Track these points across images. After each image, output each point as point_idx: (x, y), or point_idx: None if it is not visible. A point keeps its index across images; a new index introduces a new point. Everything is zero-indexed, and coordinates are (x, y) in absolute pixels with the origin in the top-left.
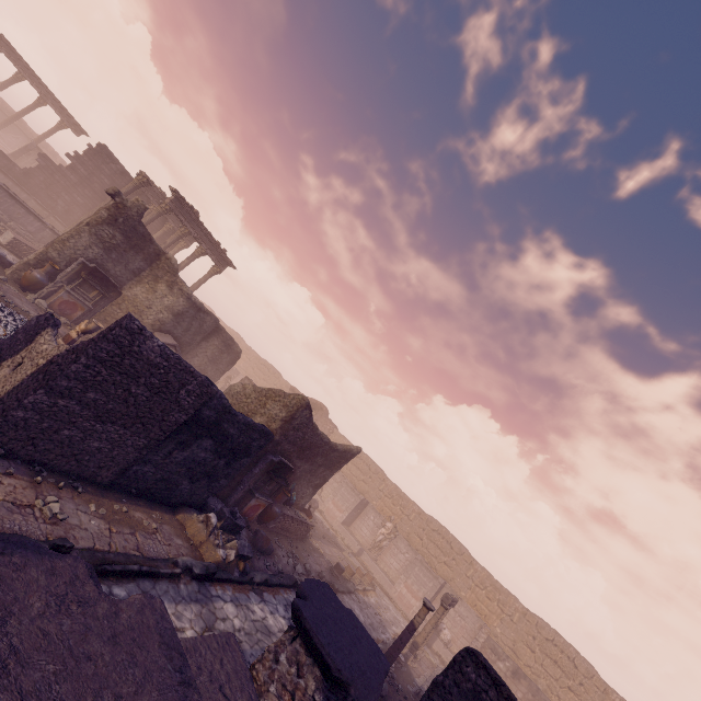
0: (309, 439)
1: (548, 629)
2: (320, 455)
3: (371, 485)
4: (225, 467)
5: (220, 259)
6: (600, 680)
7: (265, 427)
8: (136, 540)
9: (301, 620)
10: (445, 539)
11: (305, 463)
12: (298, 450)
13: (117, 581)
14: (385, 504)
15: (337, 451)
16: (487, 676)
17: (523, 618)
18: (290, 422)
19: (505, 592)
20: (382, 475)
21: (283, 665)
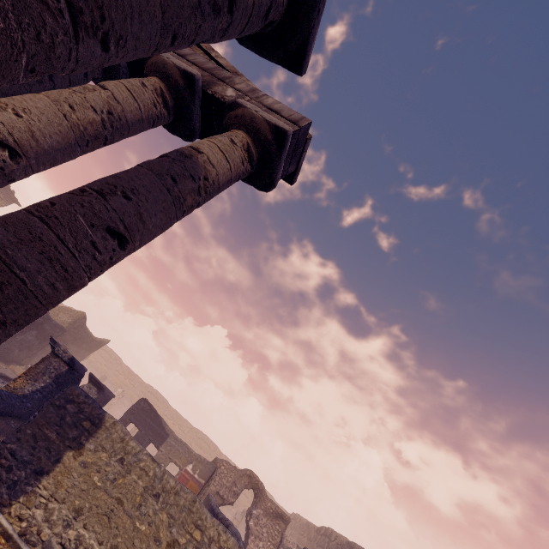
0: (81, 334)
1: (201, 433)
2: (85, 342)
3: (111, 368)
4: (38, 344)
5: (7, 196)
6: (219, 451)
7: (63, 326)
8: (3, 370)
9: (93, 376)
10: (155, 396)
11: (75, 347)
12: (73, 339)
13: (5, 380)
14: (118, 379)
15: (96, 341)
16: (148, 404)
17: (190, 430)
18: (73, 324)
19: (183, 419)
20: (120, 361)
21: (85, 388)
